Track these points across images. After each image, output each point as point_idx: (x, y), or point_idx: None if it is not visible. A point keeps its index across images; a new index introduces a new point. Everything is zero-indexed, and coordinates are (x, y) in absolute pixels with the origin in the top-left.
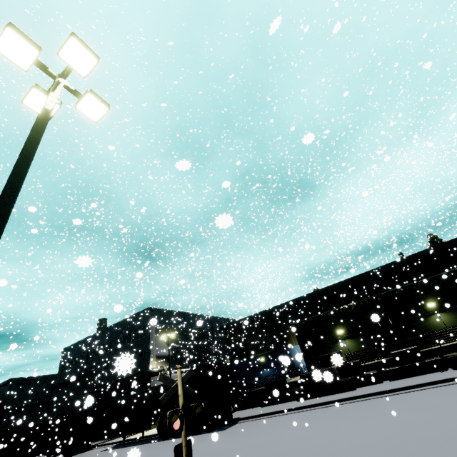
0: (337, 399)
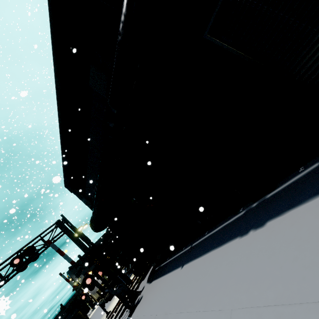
0: None
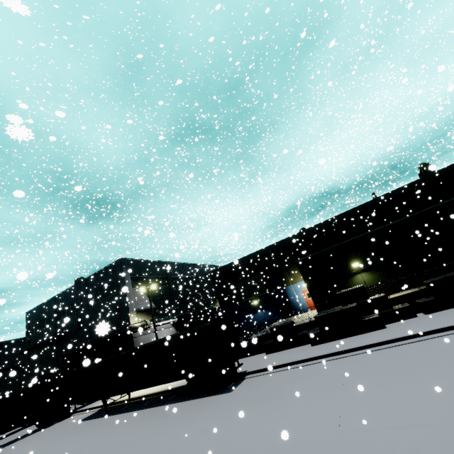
0: (375, 343)
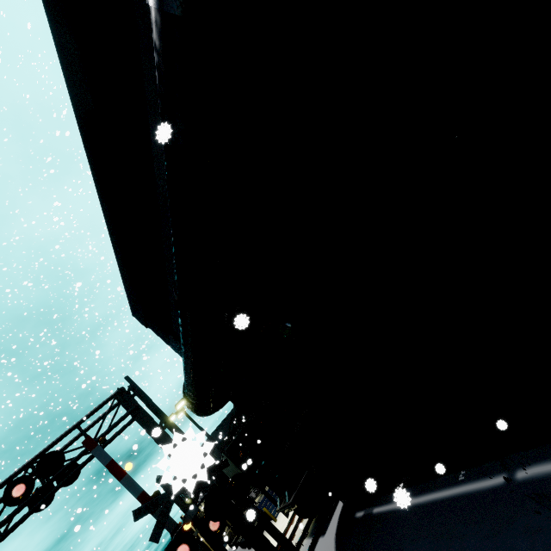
0: None
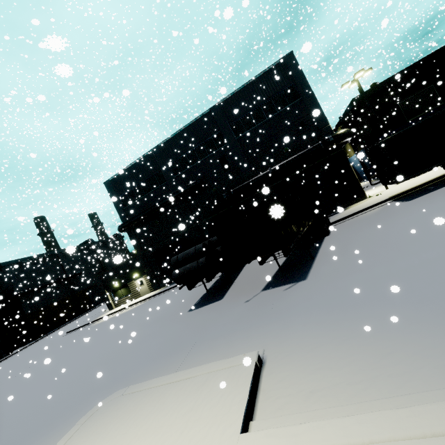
0: None
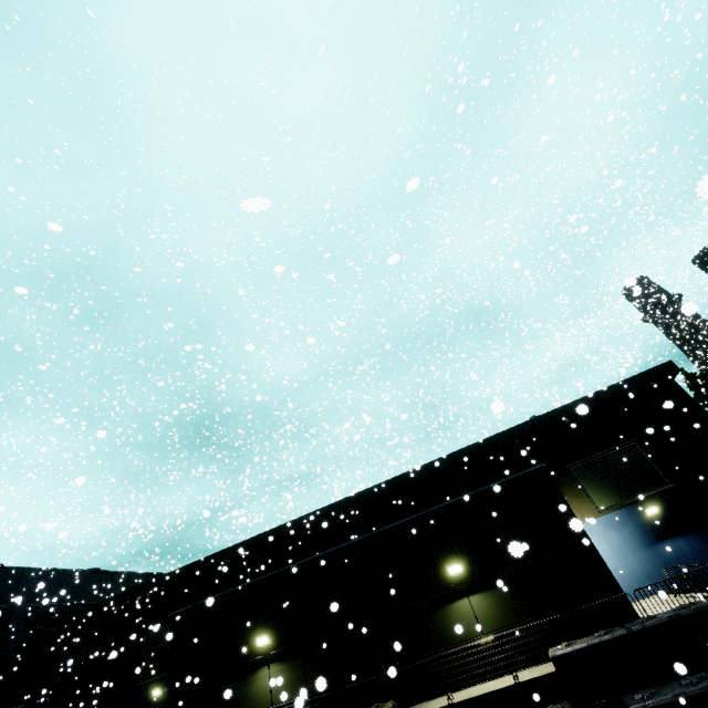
0: None
